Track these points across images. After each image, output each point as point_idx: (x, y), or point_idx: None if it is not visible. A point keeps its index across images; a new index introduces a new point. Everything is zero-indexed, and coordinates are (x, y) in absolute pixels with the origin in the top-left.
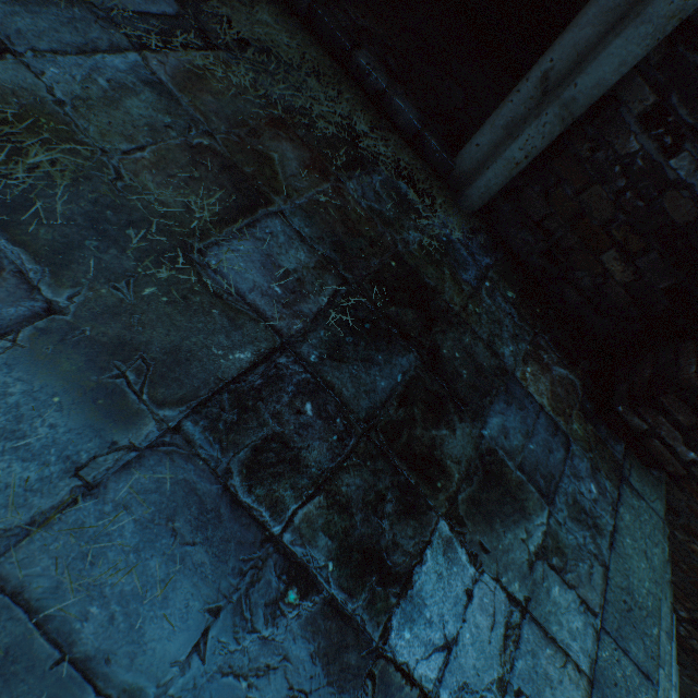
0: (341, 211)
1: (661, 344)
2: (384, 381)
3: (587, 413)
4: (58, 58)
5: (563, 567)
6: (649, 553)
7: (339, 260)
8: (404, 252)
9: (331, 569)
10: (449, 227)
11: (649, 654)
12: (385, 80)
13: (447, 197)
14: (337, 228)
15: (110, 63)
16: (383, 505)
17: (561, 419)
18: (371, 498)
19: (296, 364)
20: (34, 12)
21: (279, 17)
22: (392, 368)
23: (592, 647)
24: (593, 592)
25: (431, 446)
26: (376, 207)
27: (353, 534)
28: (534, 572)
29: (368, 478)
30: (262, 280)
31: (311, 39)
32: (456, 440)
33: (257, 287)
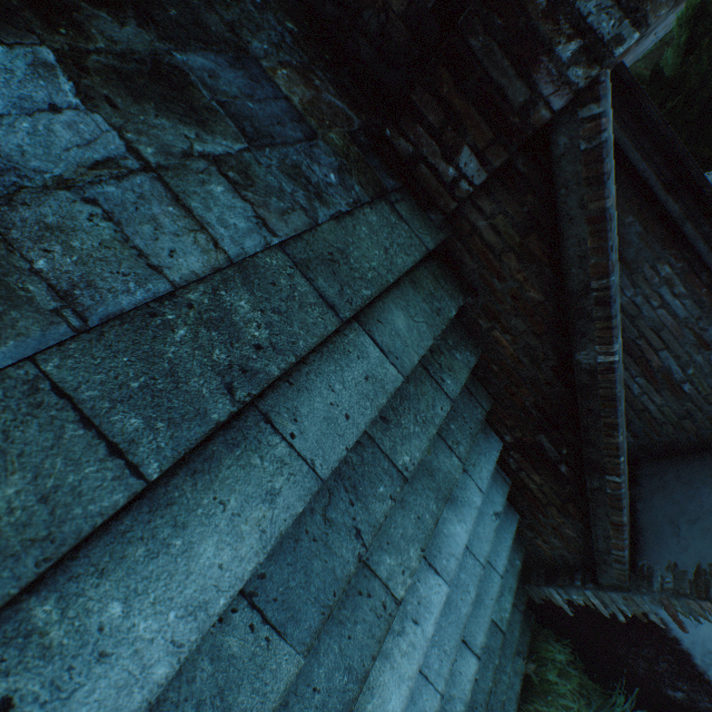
0: None
1: None
2: None
3: (358, 142)
4: None
5: (243, 186)
6: (393, 253)
7: None
8: None
9: None
10: None
11: (346, 299)
12: None
13: None
14: None
15: None
16: None
17: (314, 121)
18: None
19: None
20: None
21: None
22: None
23: (253, 248)
24: (283, 224)
25: (71, 8)
26: None
27: None
28: (191, 162)
29: None
30: None
31: None
32: (122, 31)
33: None
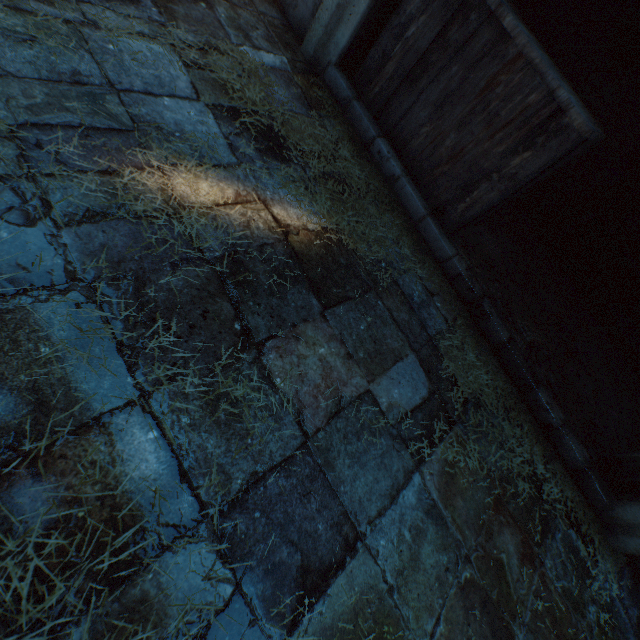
0: (549, 610)
1: None
2: None
3: None
4: (382, 520)
5: None
6: None
7: None
8: None
9: None
10: (608, 579)
11: None
12: (558, 416)
13: (599, 531)
14: None
15: (407, 500)
16: None
17: None
18: None
19: None
20: (363, 463)
21: (477, 348)
22: None
23: None
24: None
25: None
26: (565, 584)
27: None
28: None
29: None
30: None
31: (496, 363)
32: None
33: None
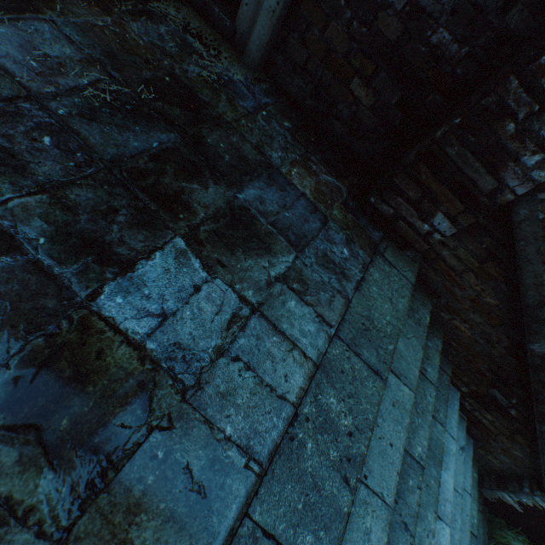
0: (120, 36)
1: (405, 154)
2: (138, 143)
3: (349, 208)
4: None
5: (303, 292)
6: (395, 301)
7: (109, 63)
8: (181, 75)
9: (42, 243)
10: (232, 72)
11: (382, 360)
12: None
13: (234, 56)
14: (112, 45)
15: None
16: (115, 216)
17: (322, 205)
18: (102, 209)
19: (40, 111)
20: None
21: None
22: (149, 137)
23: (323, 345)
24: (332, 312)
25: (179, 192)
26: (159, 44)
27: (75, 227)
28: (272, 288)
29: (102, 196)
30: (17, 54)
31: None
32: (208, 194)
33: (11, 57)
